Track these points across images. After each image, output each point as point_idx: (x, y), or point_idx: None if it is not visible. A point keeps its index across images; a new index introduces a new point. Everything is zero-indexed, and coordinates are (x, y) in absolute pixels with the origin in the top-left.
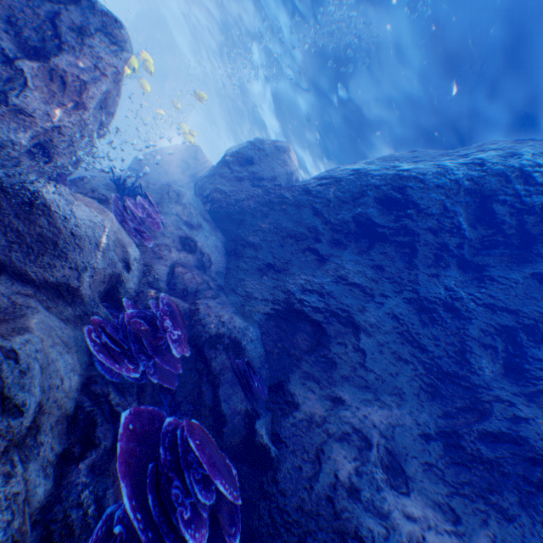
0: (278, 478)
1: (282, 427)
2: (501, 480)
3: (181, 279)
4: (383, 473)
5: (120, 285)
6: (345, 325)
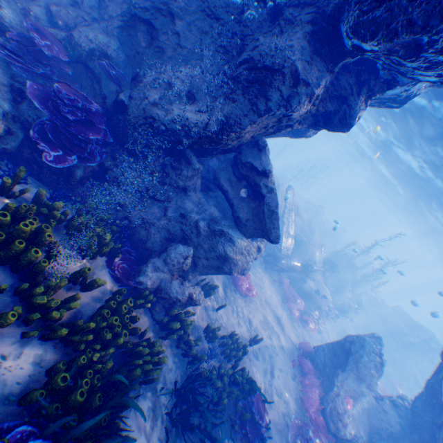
0: (129, 112)
1: (133, 93)
2: (237, 86)
3: (60, 18)
4: (179, 100)
5: (4, 21)
6: (167, 18)
